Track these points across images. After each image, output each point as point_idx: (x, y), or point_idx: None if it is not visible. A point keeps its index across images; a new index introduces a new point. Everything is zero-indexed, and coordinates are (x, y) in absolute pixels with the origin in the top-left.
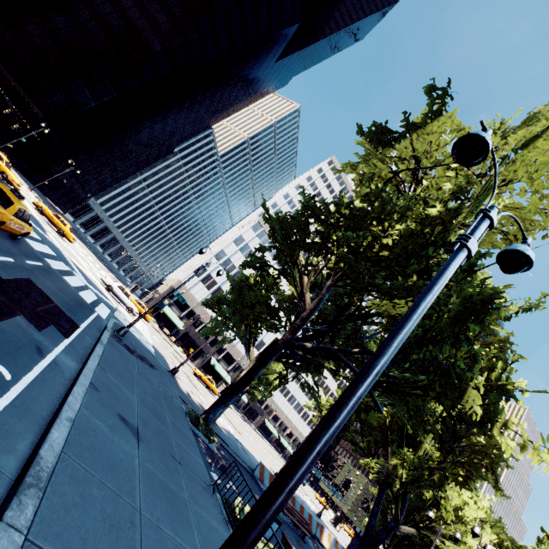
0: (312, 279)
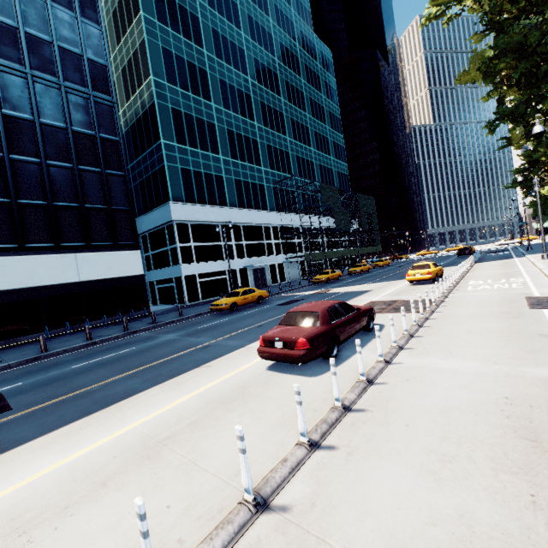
0: None
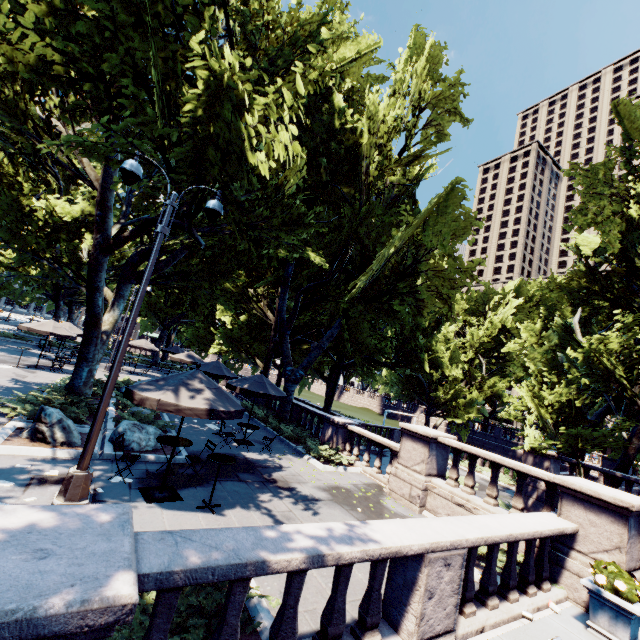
0: None
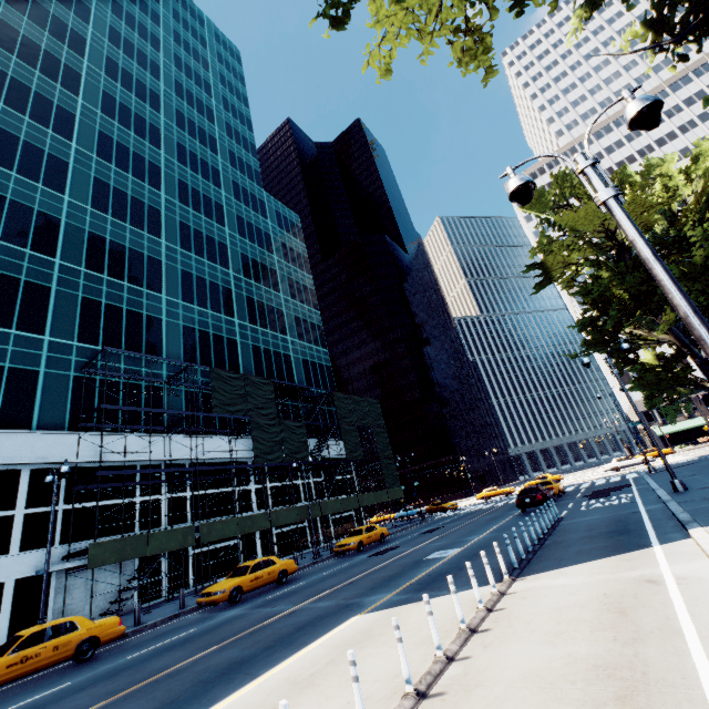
0: (645, 331)
